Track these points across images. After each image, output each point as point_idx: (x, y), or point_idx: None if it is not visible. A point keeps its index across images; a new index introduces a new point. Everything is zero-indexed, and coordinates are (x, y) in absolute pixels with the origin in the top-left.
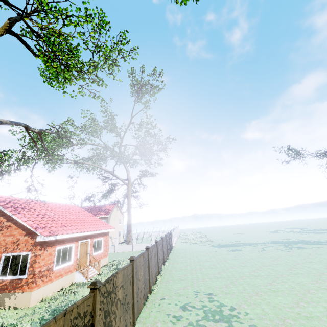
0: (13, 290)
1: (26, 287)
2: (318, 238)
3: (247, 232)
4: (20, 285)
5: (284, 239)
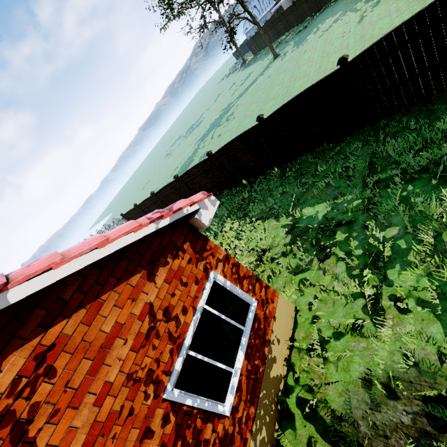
0: (266, 349)
1: (270, 307)
2: (213, 118)
3: (150, 178)
4: (263, 325)
5: (197, 138)
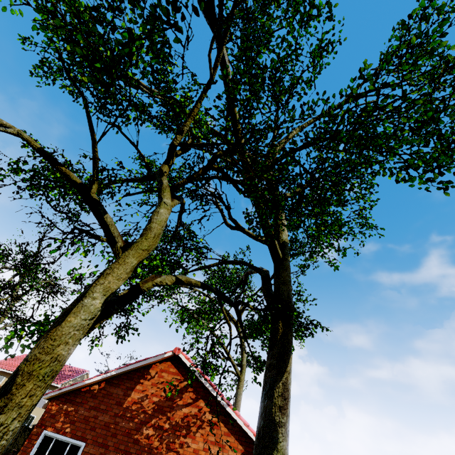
0: None
1: None
2: None
3: None
4: None
5: None
